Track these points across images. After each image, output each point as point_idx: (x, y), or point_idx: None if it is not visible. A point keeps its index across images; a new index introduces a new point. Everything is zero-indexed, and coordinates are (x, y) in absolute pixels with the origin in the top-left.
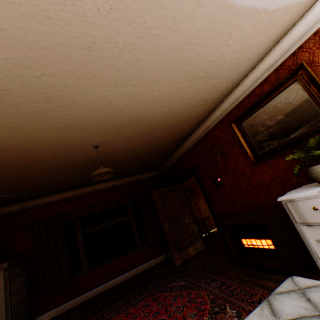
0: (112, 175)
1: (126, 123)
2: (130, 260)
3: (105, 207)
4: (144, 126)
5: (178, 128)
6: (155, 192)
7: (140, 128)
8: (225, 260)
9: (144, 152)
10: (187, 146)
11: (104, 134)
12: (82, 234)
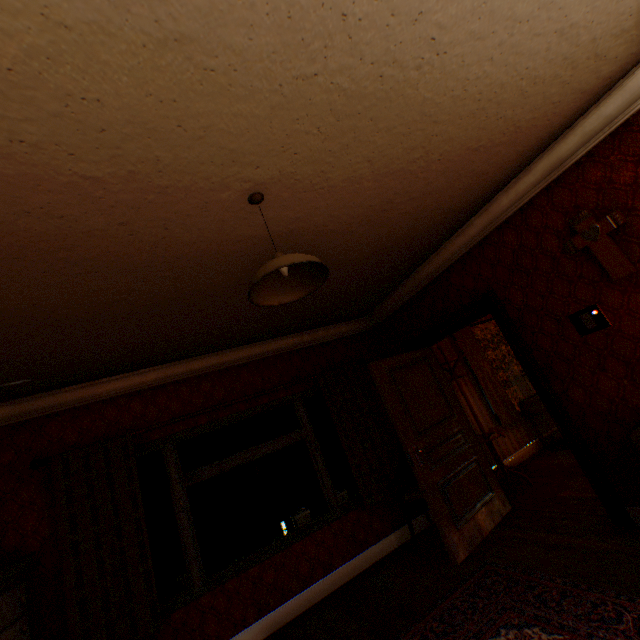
0: (308, 289)
1: (376, 91)
2: (316, 551)
3: (241, 411)
4: (415, 126)
5: (481, 163)
6: (378, 365)
7: (401, 134)
8: (637, 550)
9: (362, 248)
10: (470, 238)
11: (295, 134)
12: (186, 485)
